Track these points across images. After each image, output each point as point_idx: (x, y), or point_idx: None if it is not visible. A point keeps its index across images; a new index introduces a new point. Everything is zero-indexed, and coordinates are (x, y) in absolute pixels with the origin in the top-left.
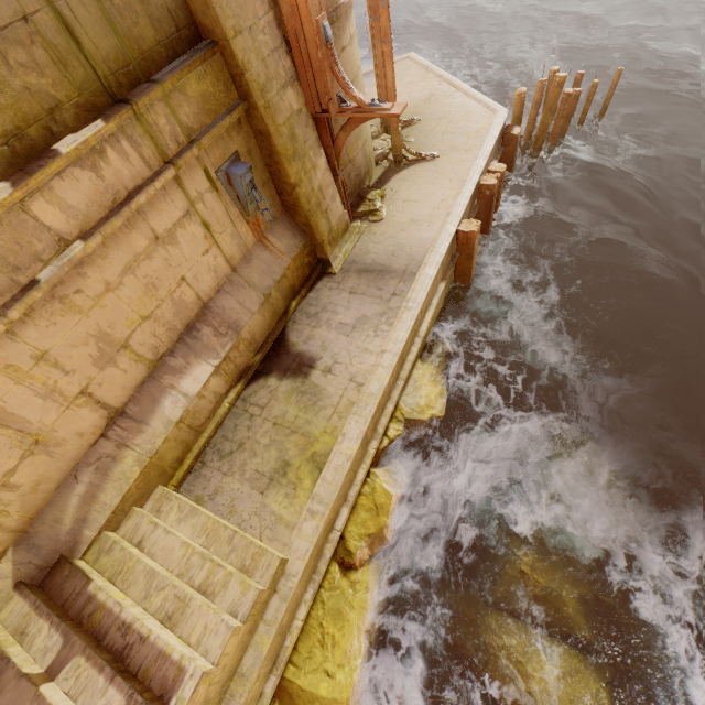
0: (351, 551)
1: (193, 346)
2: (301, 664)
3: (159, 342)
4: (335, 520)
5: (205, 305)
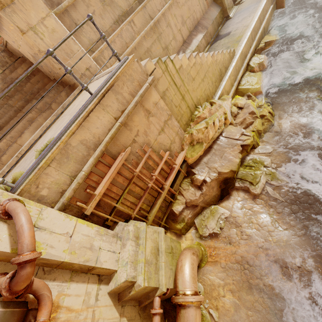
0: (253, 66)
1: (197, 30)
2: (243, 86)
3: (190, 26)
4: (246, 57)
5: (198, 22)
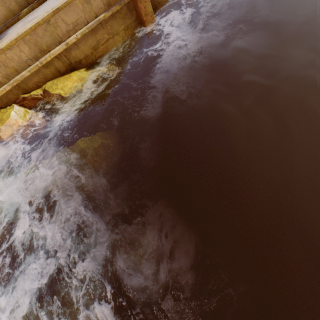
0: None
1: None
2: None
3: None
4: None
5: None
